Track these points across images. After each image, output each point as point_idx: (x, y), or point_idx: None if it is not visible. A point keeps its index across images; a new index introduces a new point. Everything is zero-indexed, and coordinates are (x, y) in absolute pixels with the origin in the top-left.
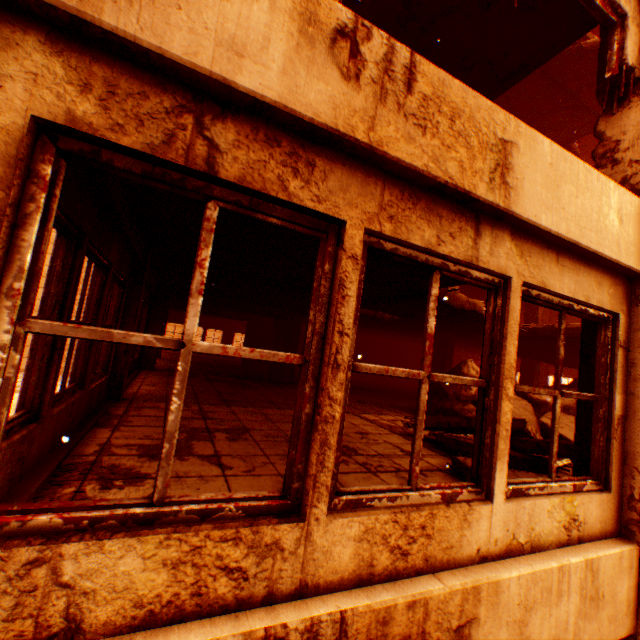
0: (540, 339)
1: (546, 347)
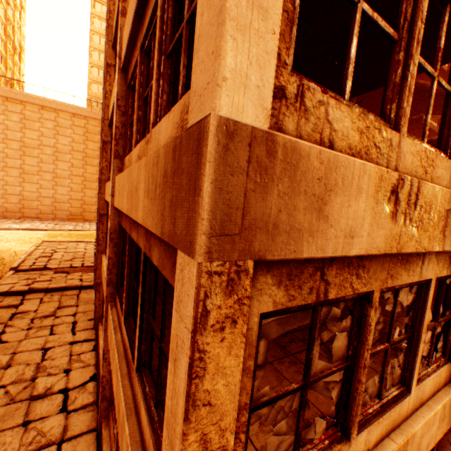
0: None
1: None
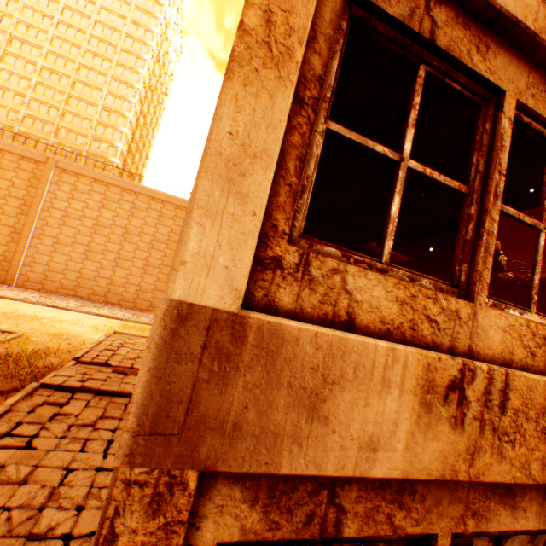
0: (542, 289)
1: (544, 300)
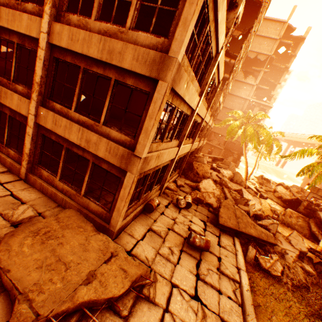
0: None
1: None
